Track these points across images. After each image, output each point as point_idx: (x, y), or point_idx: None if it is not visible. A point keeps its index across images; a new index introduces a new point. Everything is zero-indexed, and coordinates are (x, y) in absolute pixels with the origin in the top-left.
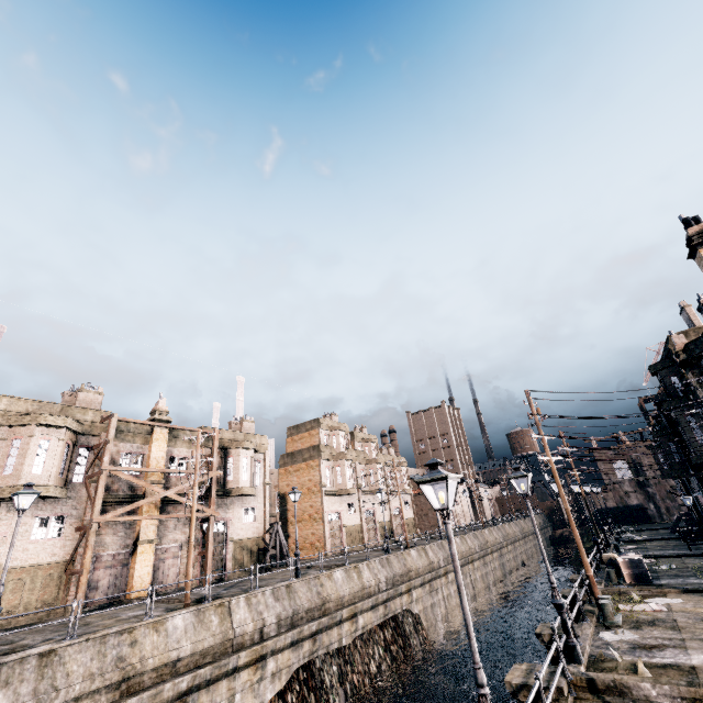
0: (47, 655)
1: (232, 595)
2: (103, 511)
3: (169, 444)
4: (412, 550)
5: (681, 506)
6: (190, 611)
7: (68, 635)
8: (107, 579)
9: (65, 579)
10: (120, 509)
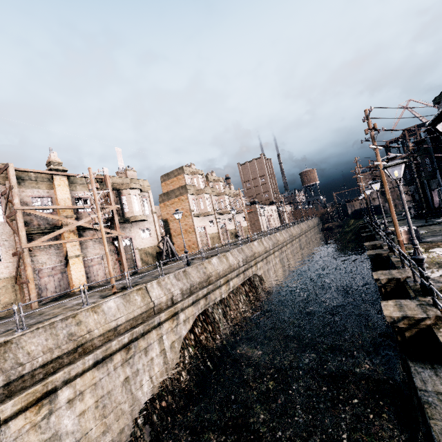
0: (3, 345)
1: (147, 282)
2: (31, 240)
3: (71, 188)
4: (255, 242)
5: None
6: (118, 296)
7: (18, 329)
8: (52, 283)
9: (18, 287)
10: (43, 237)
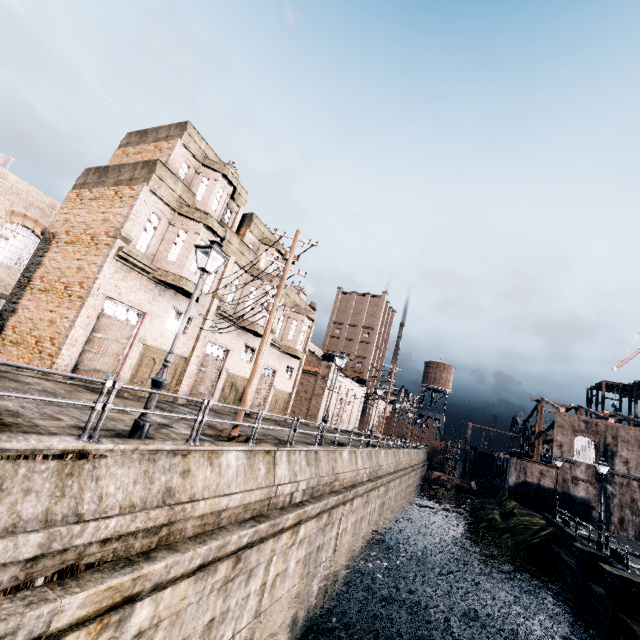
0: None
1: None
2: None
3: None
4: (232, 451)
5: None
6: None
7: None
8: None
9: None
10: None
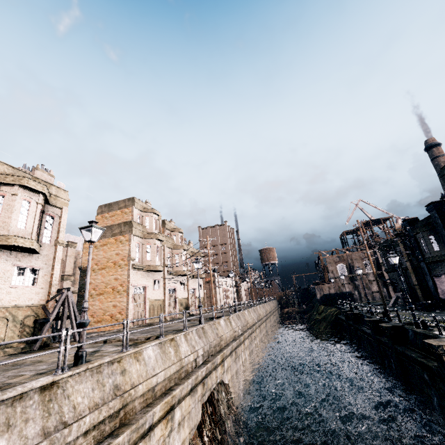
0: None
1: None
2: None
3: None
4: (221, 320)
5: (373, 293)
6: None
7: None
8: None
9: None
10: None
